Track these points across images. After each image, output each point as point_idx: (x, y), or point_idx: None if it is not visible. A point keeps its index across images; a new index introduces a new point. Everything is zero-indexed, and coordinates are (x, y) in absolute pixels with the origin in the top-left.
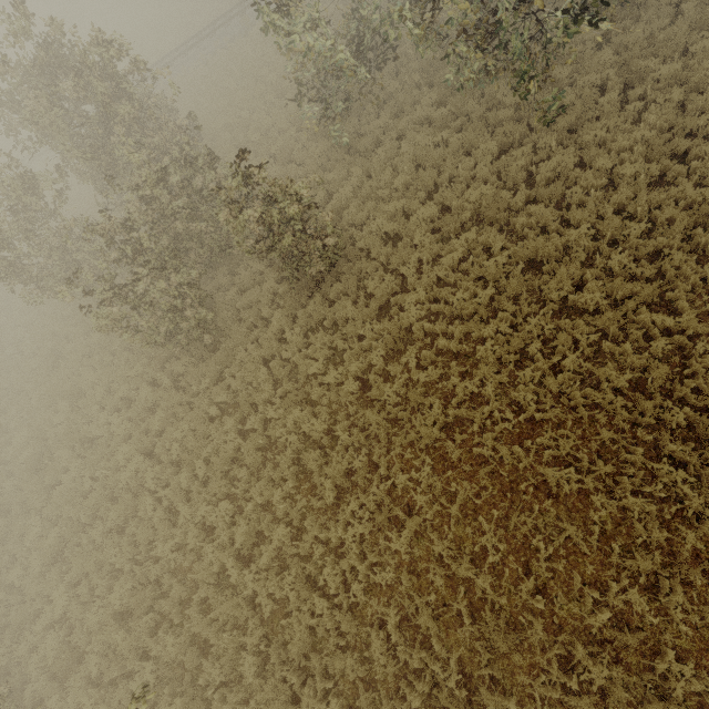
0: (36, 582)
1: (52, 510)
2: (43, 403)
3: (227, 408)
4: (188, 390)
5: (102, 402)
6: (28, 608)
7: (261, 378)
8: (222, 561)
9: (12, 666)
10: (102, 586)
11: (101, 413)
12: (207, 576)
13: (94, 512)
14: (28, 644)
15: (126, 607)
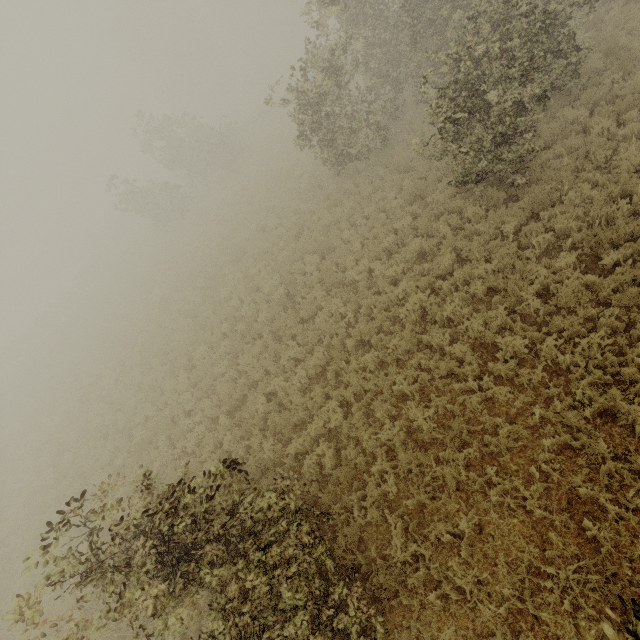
0: (295, 395)
1: (309, 337)
2: (291, 258)
3: (543, 253)
4: (484, 234)
5: (357, 255)
6: (291, 415)
7: (625, 209)
8: (598, 405)
9: (269, 466)
10: (382, 410)
11: (359, 262)
12: (572, 420)
13: (356, 345)
14: (297, 446)
15: (424, 436)
